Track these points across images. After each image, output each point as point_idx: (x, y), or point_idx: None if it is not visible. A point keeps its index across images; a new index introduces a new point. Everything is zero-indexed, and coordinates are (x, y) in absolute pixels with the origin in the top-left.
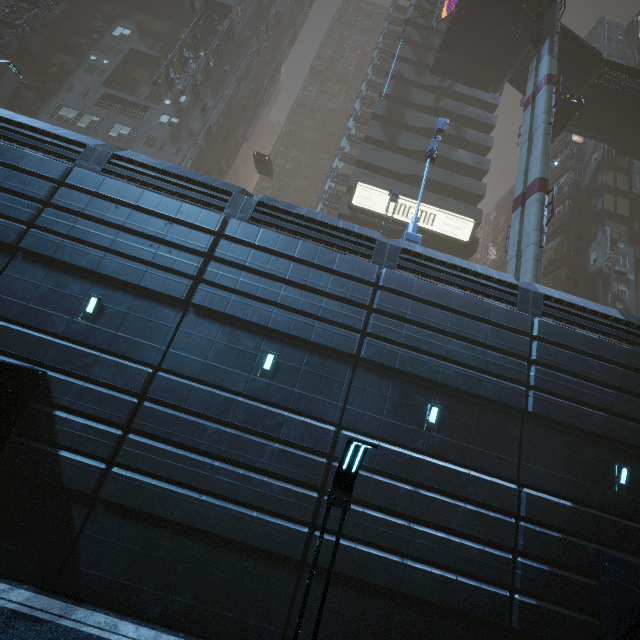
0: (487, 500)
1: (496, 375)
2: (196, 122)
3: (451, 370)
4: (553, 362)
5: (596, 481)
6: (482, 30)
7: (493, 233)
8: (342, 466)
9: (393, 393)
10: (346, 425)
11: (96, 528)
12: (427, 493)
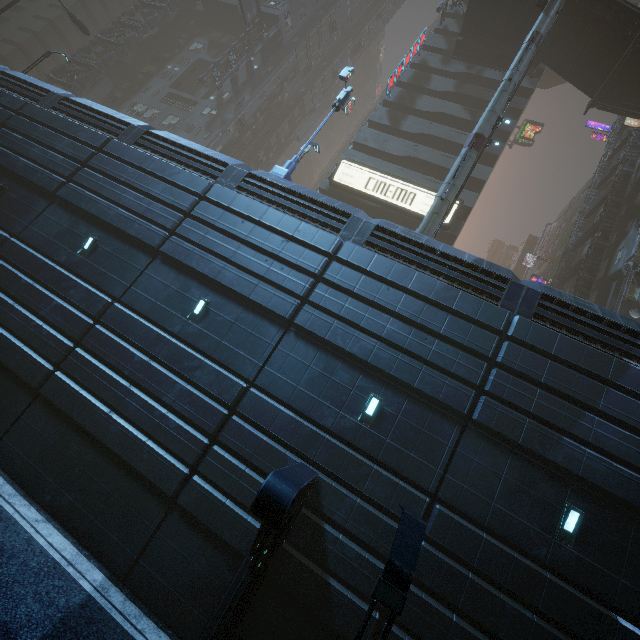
0: (208, 386)
1: (275, 284)
2: (230, 113)
3: (232, 272)
4: (342, 282)
5: (339, 404)
6: (504, 6)
7: (547, 243)
8: None
9: (175, 284)
10: (124, 301)
11: None
12: (157, 366)
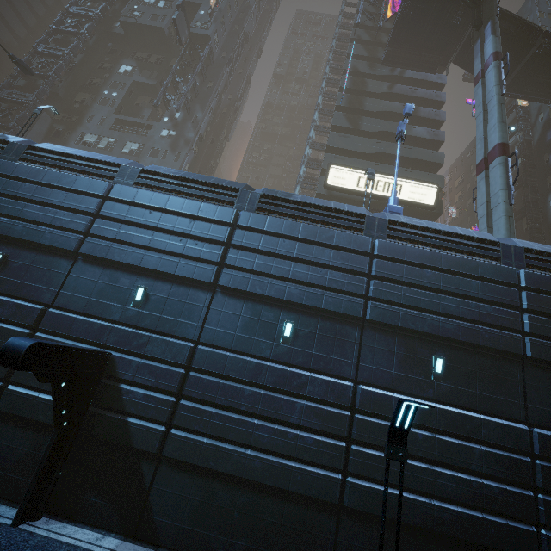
0: (501, 441)
1: (492, 325)
2: (190, 132)
3: (450, 324)
4: (544, 309)
5: None
6: (426, 23)
7: (450, 194)
8: (395, 423)
9: (399, 349)
10: (362, 380)
11: (163, 482)
12: (444, 438)
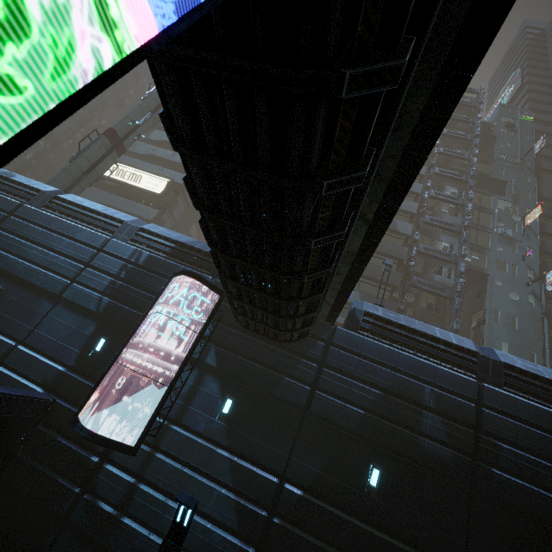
0: None
1: None
2: None
3: None
4: None
5: None
6: None
7: None
8: None
9: None
10: None
11: None
12: None
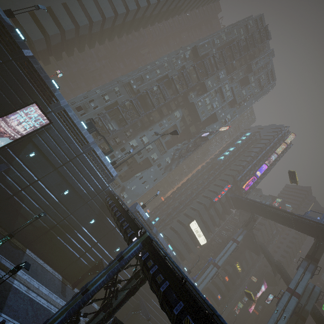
0: None
1: None
2: (174, 166)
3: None
4: None
5: None
6: (244, 205)
7: None
8: None
9: None
10: None
11: (137, 322)
12: None
